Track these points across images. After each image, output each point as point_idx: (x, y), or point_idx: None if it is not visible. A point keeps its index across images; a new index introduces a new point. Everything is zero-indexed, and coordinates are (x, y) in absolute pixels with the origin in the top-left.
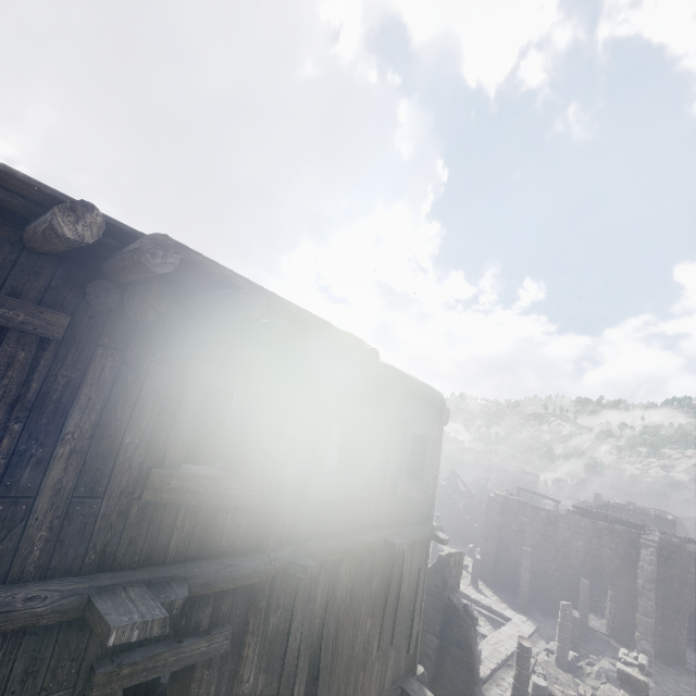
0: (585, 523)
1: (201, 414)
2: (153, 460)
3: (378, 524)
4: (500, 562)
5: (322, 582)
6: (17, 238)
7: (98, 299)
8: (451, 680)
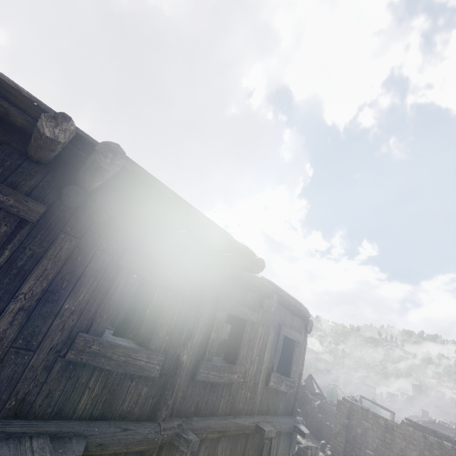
0: (418, 435)
1: (131, 301)
2: (82, 326)
3: (252, 410)
4: None
5: None
6: (25, 151)
7: (69, 198)
8: None
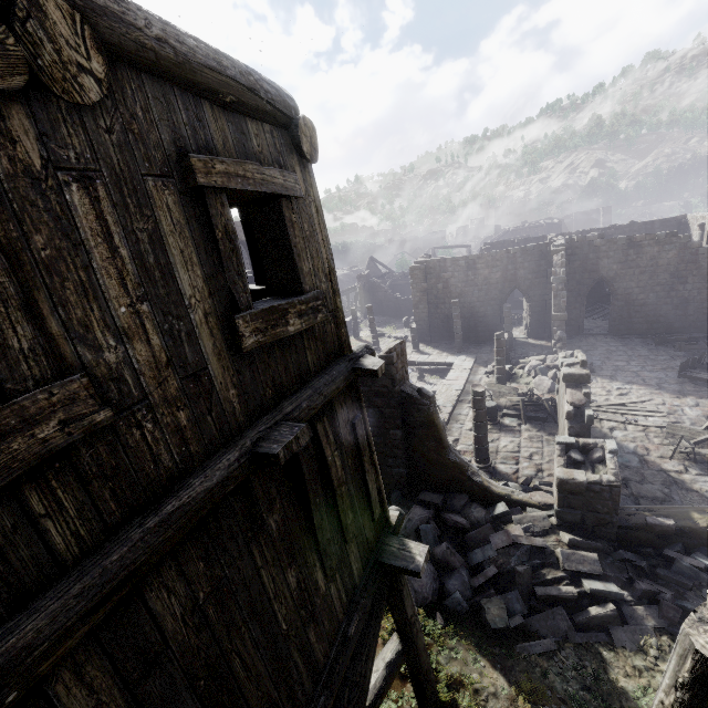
0: (501, 255)
1: None
2: None
3: (227, 431)
4: (434, 321)
5: (79, 701)
6: None
7: None
8: (423, 454)
